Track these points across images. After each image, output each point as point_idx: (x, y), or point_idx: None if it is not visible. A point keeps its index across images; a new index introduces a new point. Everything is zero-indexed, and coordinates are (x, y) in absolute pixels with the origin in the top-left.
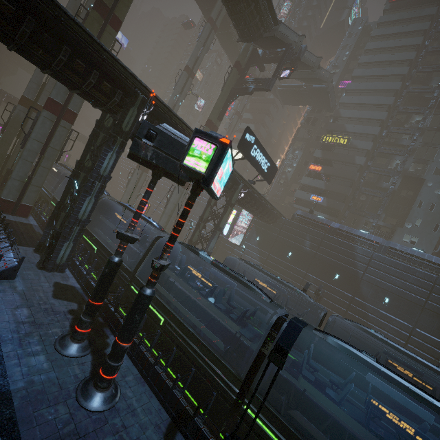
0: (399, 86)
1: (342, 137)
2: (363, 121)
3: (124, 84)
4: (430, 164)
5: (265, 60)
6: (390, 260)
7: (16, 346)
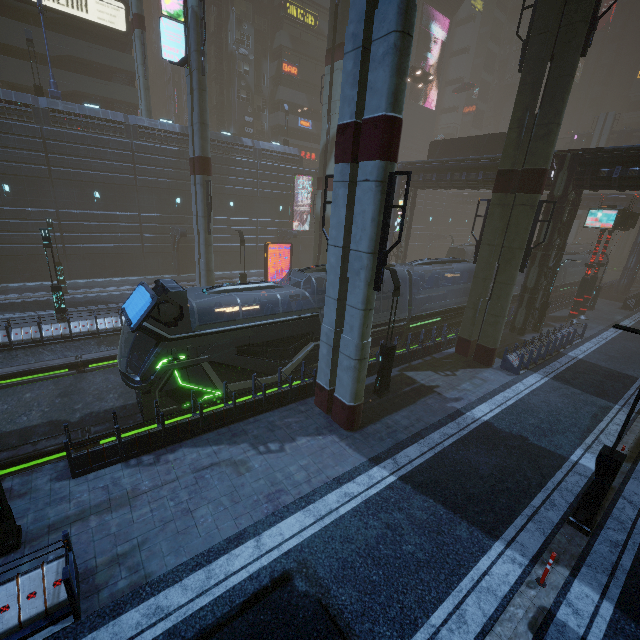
0: None
1: (308, 10)
2: None
3: None
4: None
5: None
6: None
7: (594, 328)
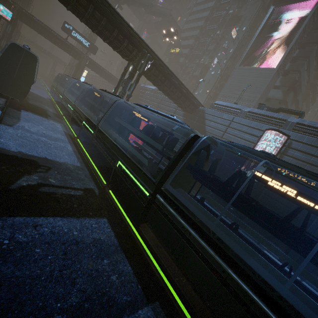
0: (208, 13)
1: (178, 48)
2: (189, 38)
3: (8, 1)
4: (214, 58)
5: (120, 3)
6: (152, 95)
7: None
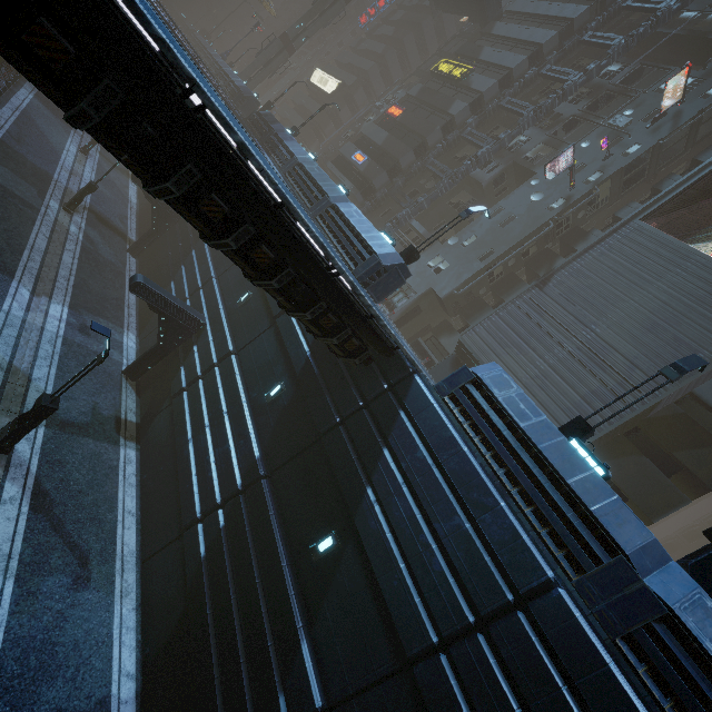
0: None
1: (464, 65)
2: (514, 45)
3: None
4: (562, 150)
5: None
6: None
7: None
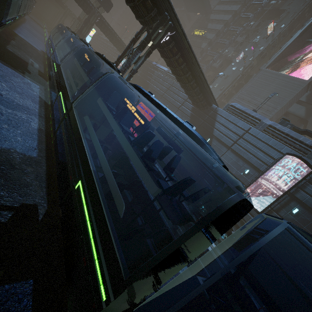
0: None
1: (203, 31)
2: (218, 21)
3: None
4: (240, 52)
5: None
6: (163, 77)
7: None
